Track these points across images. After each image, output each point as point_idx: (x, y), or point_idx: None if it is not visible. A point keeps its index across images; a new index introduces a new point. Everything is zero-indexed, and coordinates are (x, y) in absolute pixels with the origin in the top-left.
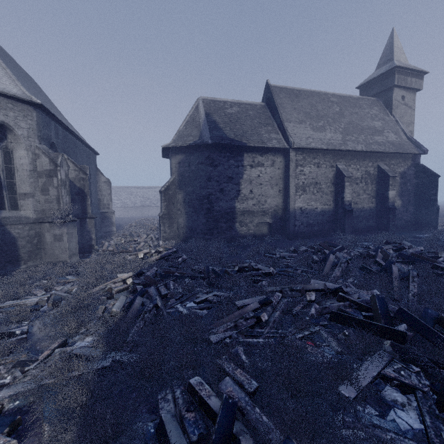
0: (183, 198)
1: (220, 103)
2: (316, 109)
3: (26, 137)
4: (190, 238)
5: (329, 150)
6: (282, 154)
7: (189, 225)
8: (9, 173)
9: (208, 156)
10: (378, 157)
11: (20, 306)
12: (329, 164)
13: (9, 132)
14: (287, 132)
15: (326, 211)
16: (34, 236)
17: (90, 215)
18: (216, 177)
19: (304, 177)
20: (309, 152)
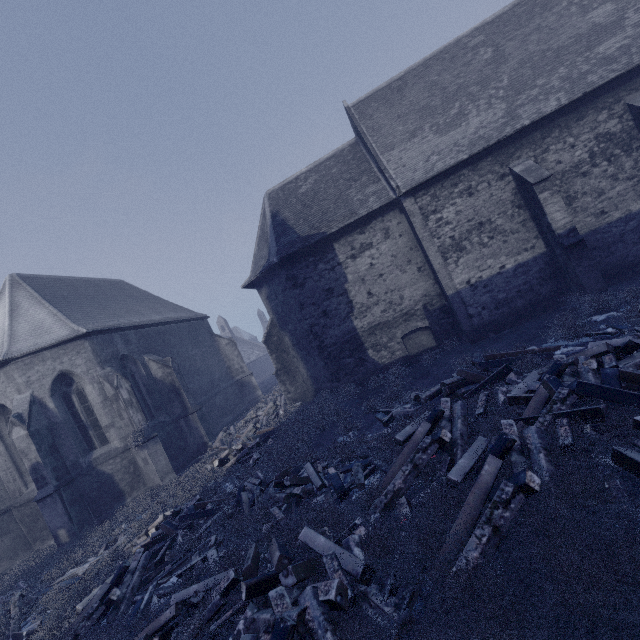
0: (290, 340)
1: (290, 185)
2: (441, 89)
3: (87, 372)
4: (320, 390)
5: (478, 153)
6: (395, 210)
7: (311, 373)
8: (89, 412)
9: (286, 277)
10: (619, 88)
11: (70, 579)
12: (494, 175)
13: (72, 375)
14: (385, 172)
15: (529, 263)
16: (129, 465)
17: (191, 410)
18: (308, 299)
19: (449, 227)
20: (438, 181)
